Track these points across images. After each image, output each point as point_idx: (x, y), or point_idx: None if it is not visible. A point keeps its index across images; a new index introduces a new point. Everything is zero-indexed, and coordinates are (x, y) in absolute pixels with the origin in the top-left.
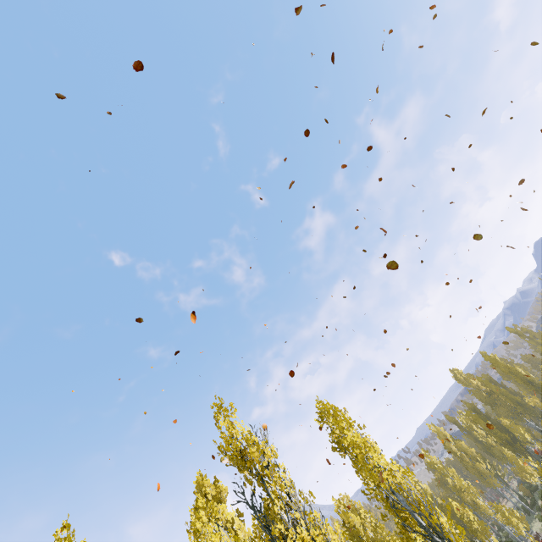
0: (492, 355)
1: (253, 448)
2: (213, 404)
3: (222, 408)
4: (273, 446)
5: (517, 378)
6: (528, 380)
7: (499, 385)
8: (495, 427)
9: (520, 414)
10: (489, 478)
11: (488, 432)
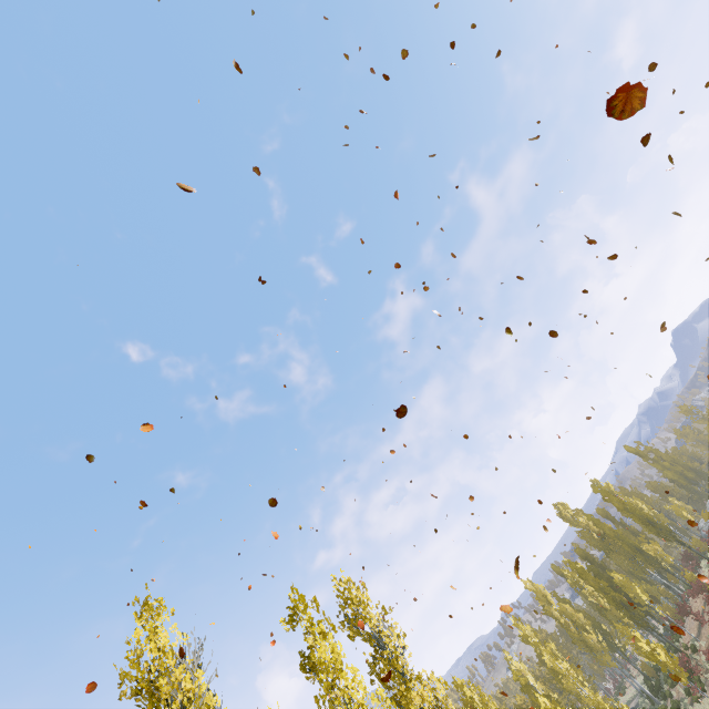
0: (606, 484)
1: (164, 679)
2: (135, 599)
3: (145, 606)
4: (199, 672)
5: (633, 516)
6: (647, 519)
7: (618, 523)
8: (607, 584)
9: (642, 563)
10: (601, 654)
11: (598, 591)
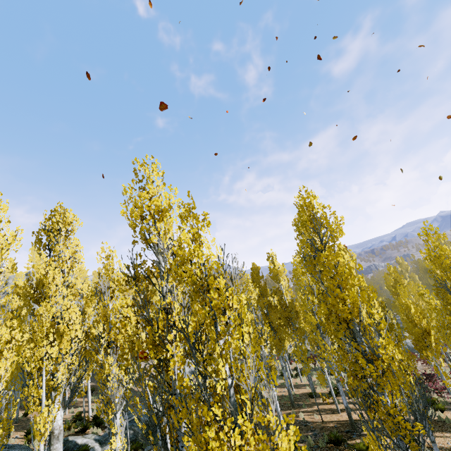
0: None
1: None
2: None
3: None
4: None
5: None
6: None
7: None
8: None
9: None
10: None
11: None
